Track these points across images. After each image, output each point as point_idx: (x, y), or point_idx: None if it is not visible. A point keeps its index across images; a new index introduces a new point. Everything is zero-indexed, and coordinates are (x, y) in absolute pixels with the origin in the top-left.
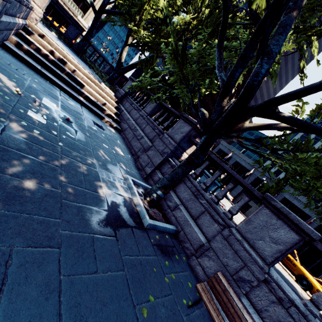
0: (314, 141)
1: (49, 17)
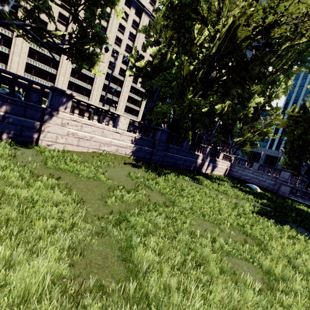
0: None
1: None
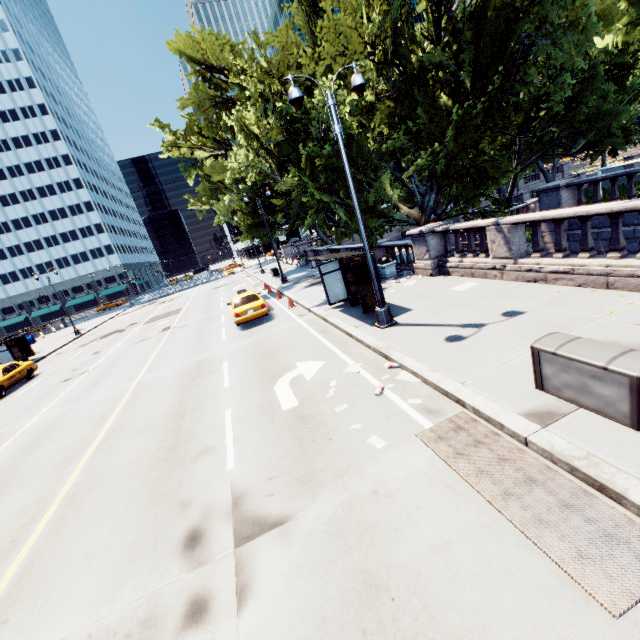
0: None
1: None
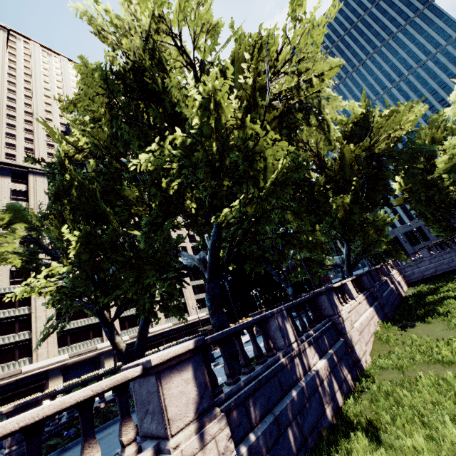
0: None
1: None
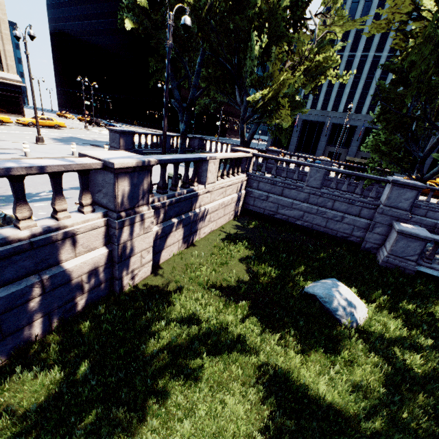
0: (347, 31)
1: (23, 120)
